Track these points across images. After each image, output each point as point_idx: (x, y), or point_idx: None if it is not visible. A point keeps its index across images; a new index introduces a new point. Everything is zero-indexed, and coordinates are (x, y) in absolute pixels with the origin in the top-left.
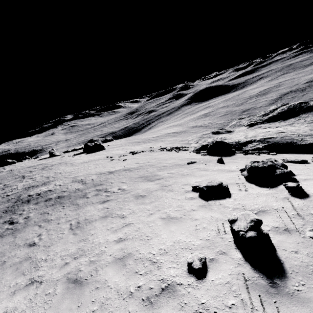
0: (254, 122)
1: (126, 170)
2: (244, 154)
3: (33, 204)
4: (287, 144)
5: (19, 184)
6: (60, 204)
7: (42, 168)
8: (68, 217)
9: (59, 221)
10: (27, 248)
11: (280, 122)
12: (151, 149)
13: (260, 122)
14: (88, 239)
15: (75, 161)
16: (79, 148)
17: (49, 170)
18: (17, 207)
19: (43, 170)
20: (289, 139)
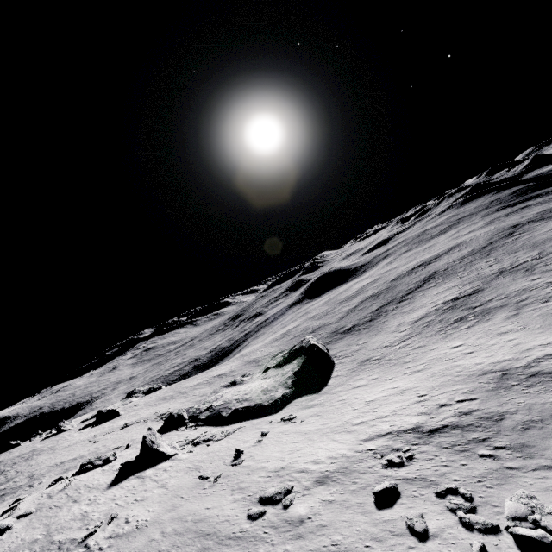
0: (269, 366)
1: (74, 459)
2: (176, 430)
3: None
4: (218, 413)
5: None
6: None
7: (27, 458)
8: None
9: None
10: None
11: (280, 369)
12: (147, 418)
13: (273, 367)
14: None
15: (63, 444)
16: None
17: (29, 461)
18: None
19: (24, 462)
20: (225, 407)
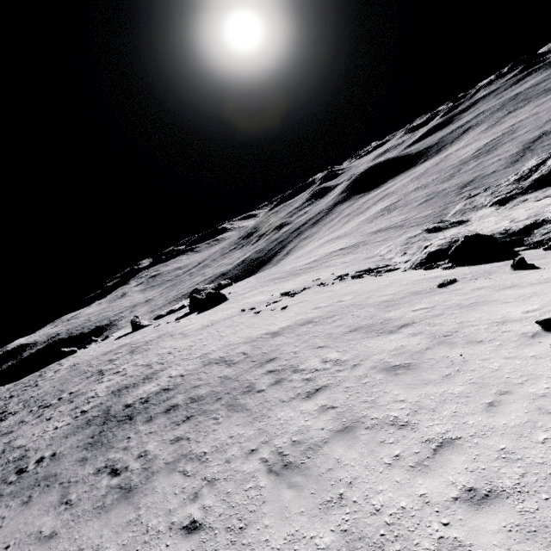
0: (506, 195)
1: (306, 323)
2: (546, 247)
3: (142, 423)
4: None
5: (99, 387)
6: (204, 414)
7: (129, 351)
8: (242, 442)
9: (226, 456)
10: (181, 538)
11: None
12: (321, 282)
13: (520, 193)
14: (349, 499)
15: (185, 328)
16: (179, 308)
17: (144, 352)
18: (112, 434)
19: (134, 355)
20: None
